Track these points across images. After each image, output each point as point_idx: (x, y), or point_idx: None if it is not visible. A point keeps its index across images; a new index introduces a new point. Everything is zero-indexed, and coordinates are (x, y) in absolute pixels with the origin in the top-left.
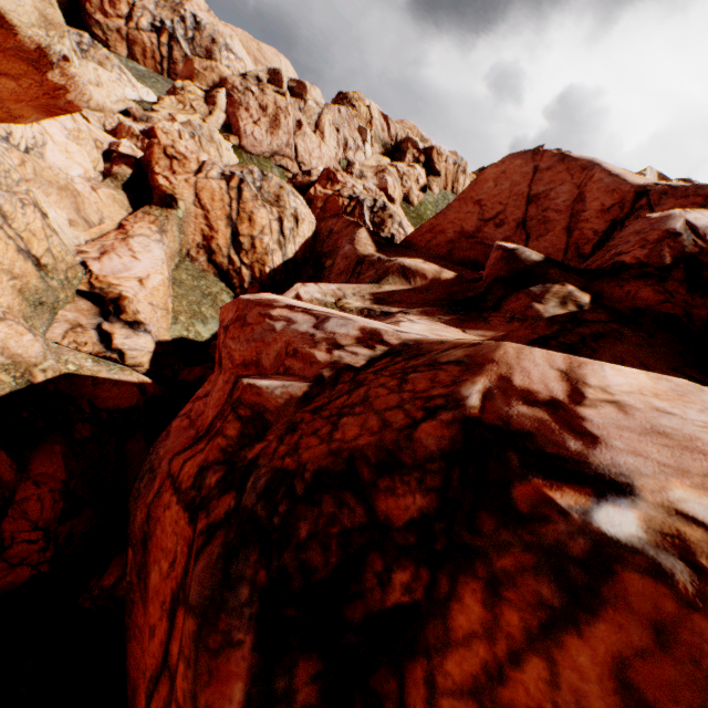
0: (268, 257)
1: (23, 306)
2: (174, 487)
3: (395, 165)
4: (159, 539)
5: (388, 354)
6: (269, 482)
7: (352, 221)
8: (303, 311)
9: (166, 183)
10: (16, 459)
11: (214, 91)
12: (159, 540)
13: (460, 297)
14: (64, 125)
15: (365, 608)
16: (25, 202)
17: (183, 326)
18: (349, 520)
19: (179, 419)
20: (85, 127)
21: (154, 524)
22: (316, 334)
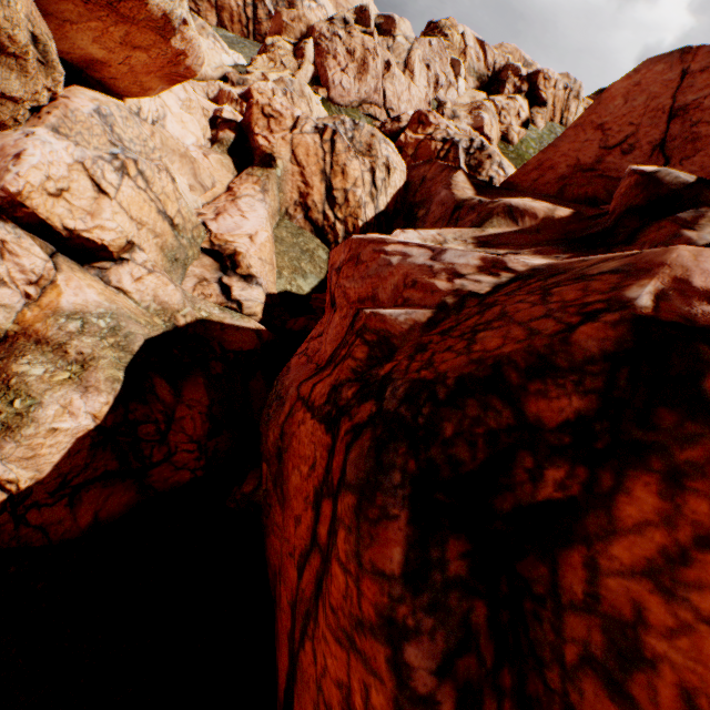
0: (360, 210)
1: (164, 262)
2: (306, 406)
3: (492, 99)
4: (296, 449)
5: (516, 279)
6: (408, 390)
7: (446, 166)
8: (417, 245)
9: (265, 143)
10: (172, 386)
11: (301, 42)
12: (296, 450)
13: (579, 235)
14: (178, 96)
15: (514, 501)
16: (160, 168)
17: (286, 281)
18: (494, 422)
19: (297, 357)
20: (194, 97)
21: (289, 439)
22: (434, 266)
